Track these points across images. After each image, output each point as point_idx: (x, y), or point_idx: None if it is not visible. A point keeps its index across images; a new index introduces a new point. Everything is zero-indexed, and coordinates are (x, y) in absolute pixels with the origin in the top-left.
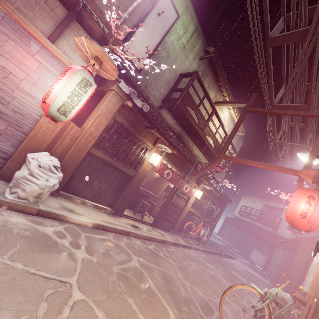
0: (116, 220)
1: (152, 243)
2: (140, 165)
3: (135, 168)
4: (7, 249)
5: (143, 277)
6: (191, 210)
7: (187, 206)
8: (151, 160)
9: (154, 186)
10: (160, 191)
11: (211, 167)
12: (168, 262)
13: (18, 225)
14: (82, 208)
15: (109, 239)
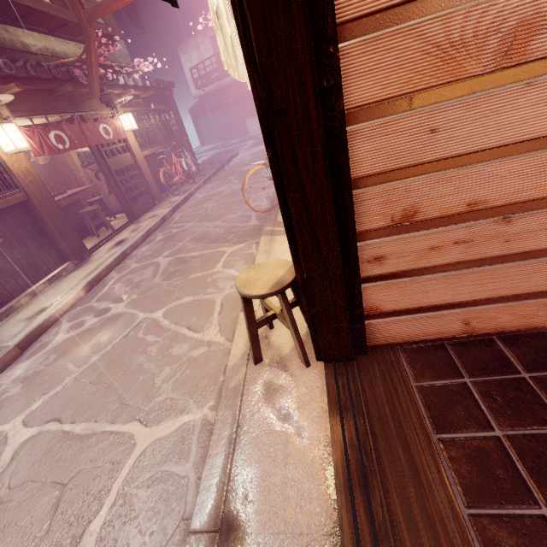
0: (95, 261)
1: (156, 235)
2: (8, 172)
3: (9, 184)
4: (66, 371)
5: (183, 259)
6: (145, 154)
7: (136, 155)
8: (8, 146)
9: (61, 177)
10: (79, 174)
11: (95, 57)
12: (188, 228)
13: (32, 367)
14: (43, 298)
15: (117, 278)
